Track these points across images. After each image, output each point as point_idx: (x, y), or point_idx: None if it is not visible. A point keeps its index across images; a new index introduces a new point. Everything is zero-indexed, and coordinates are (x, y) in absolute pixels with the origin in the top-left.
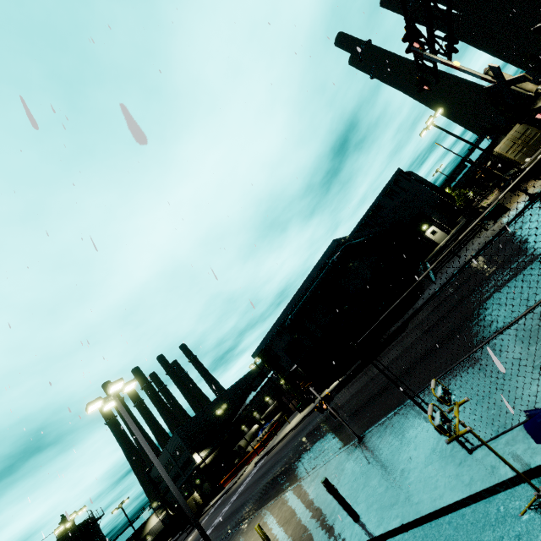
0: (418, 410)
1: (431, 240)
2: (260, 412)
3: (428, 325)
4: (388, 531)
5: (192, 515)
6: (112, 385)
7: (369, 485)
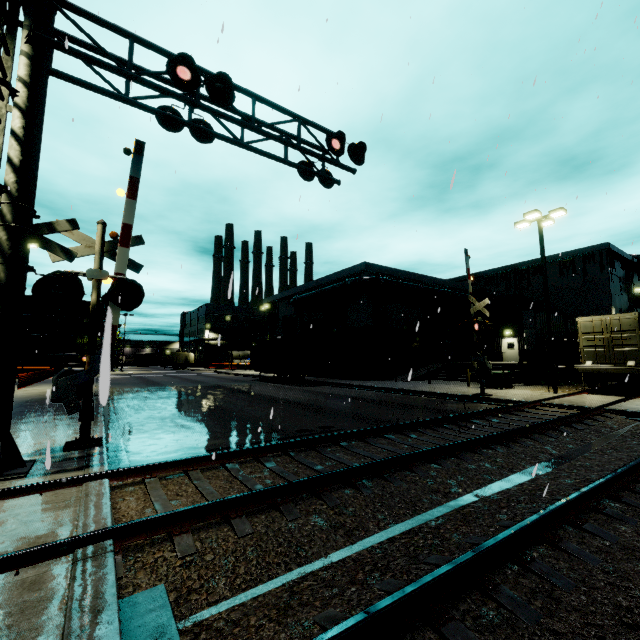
0: None
1: (500, 350)
2: None
3: (269, 394)
4: None
5: None
6: None
7: None
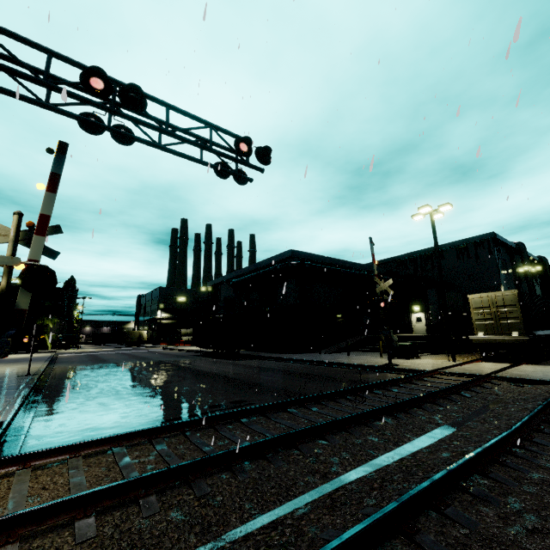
0: None
1: (411, 324)
2: None
3: (202, 369)
4: None
5: None
6: None
7: None
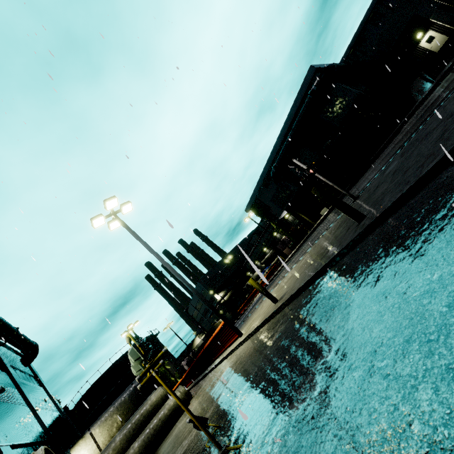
0: (441, 111)
1: (426, 51)
2: (260, 260)
3: (433, 99)
4: (420, 177)
5: (197, 293)
6: (107, 201)
7: (375, 197)
